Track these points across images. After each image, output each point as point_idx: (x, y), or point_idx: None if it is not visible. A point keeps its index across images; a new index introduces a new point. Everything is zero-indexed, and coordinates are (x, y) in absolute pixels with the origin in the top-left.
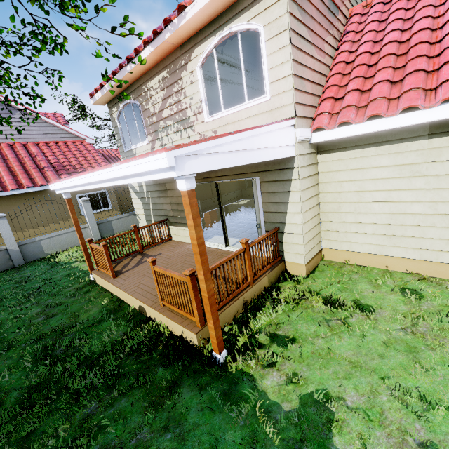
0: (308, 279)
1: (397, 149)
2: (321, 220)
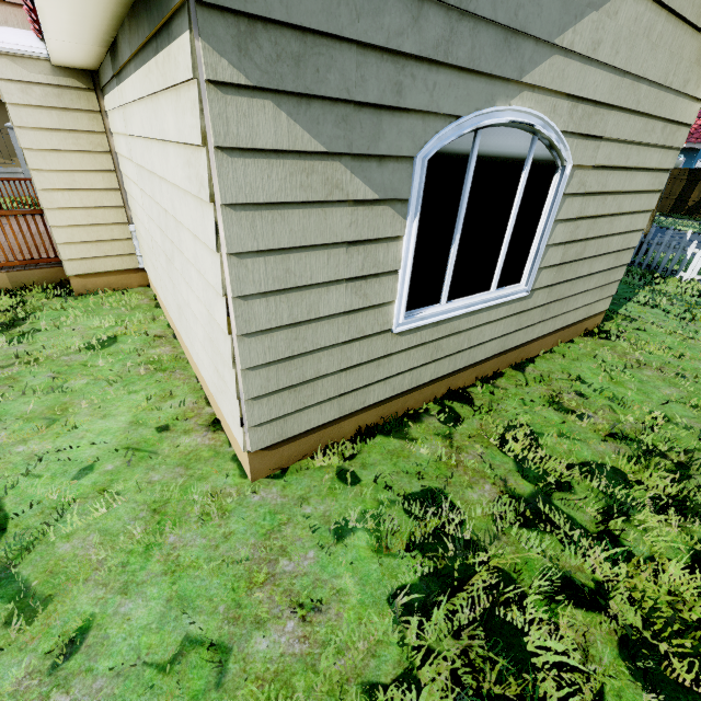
0: (69, 298)
1: (115, 102)
2: (133, 221)
